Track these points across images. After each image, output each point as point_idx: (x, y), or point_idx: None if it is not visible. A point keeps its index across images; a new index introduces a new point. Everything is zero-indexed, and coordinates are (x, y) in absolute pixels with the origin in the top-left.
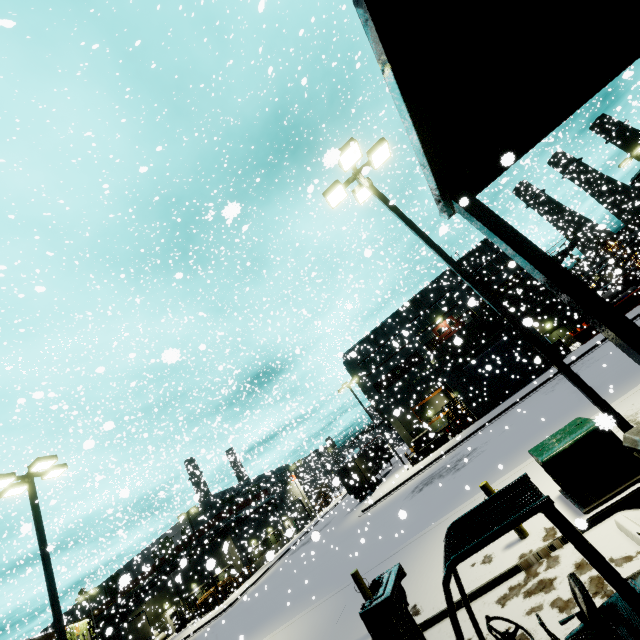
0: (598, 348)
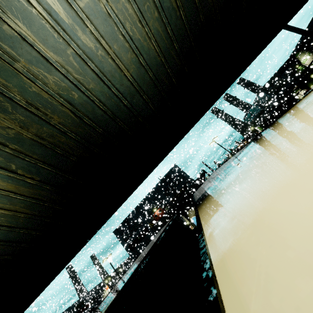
0: None
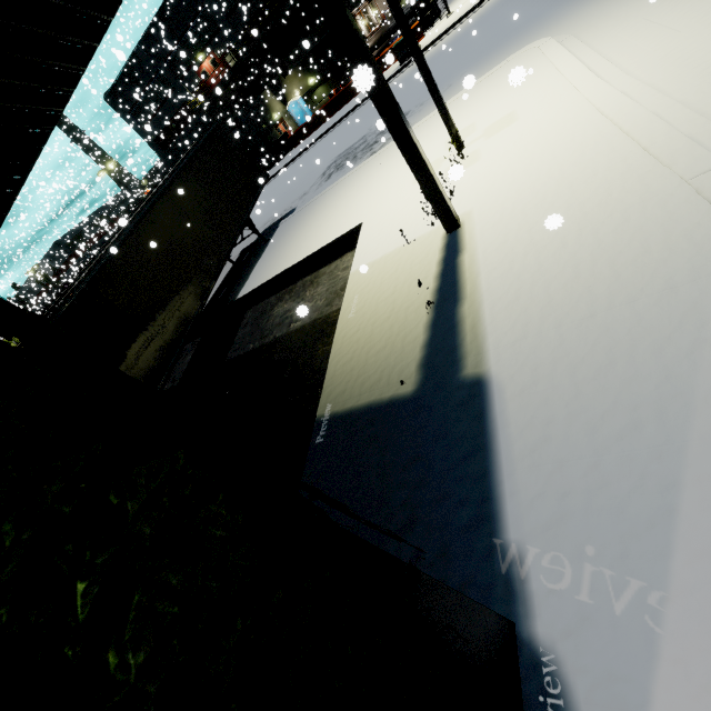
0: (272, 182)
